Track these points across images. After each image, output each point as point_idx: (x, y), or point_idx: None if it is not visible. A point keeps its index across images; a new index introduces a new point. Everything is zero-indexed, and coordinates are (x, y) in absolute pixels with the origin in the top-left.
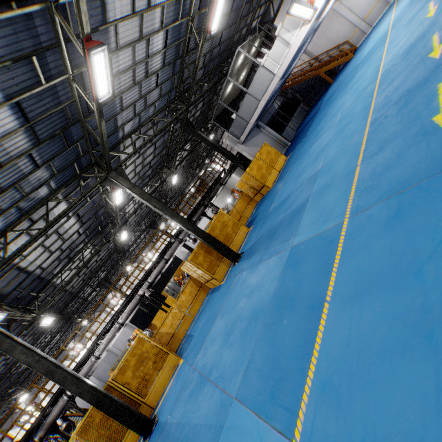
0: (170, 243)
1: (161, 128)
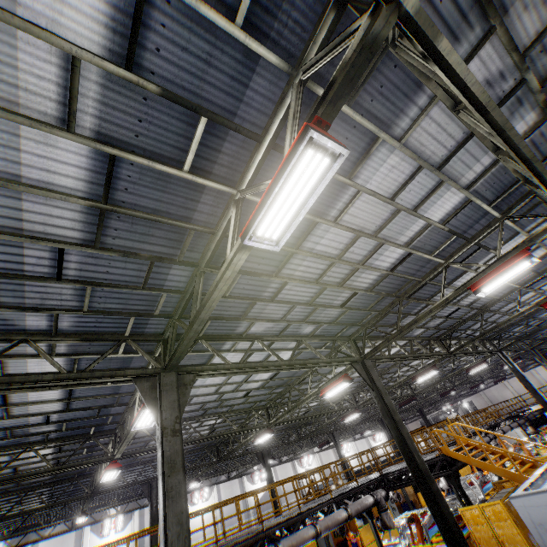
0: (499, 424)
1: (543, 347)
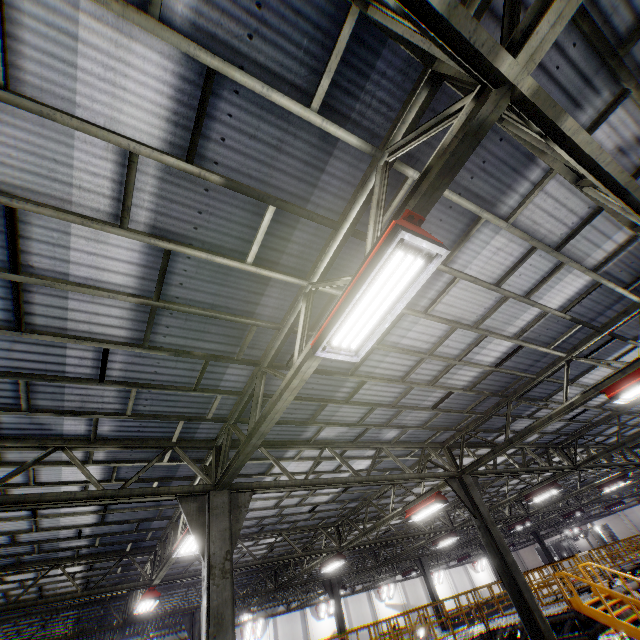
0: None
1: None
